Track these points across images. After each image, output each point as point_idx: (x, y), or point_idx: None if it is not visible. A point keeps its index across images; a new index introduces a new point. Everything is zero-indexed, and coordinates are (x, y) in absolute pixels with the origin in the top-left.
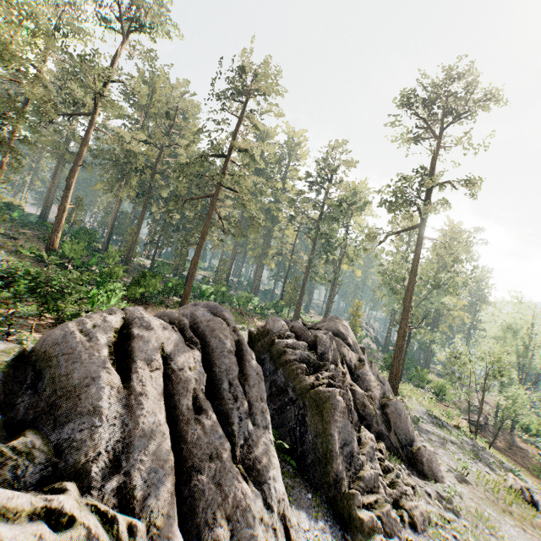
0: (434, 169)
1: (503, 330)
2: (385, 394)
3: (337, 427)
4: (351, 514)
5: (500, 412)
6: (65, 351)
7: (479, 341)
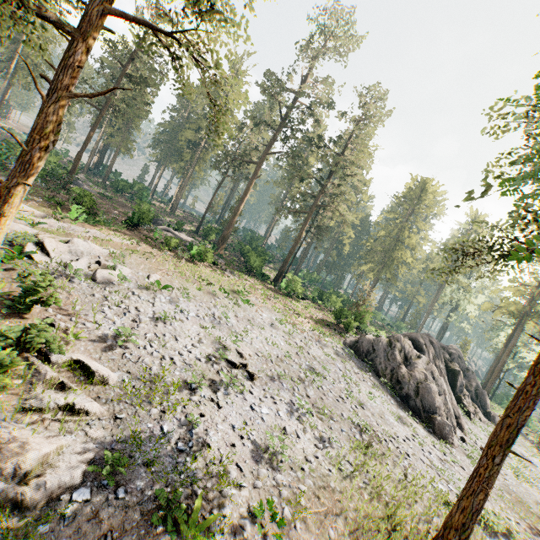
0: None
1: None
2: (478, 386)
3: (459, 380)
4: (460, 401)
5: None
6: (417, 340)
7: None
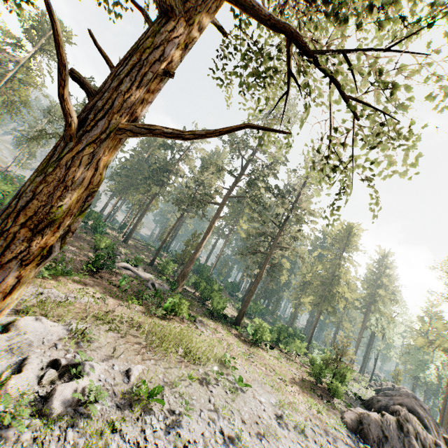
0: None
1: None
2: None
3: None
4: None
5: None
6: (415, 411)
7: None
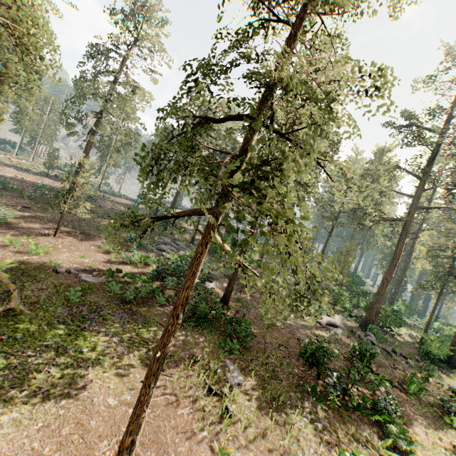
0: None
1: None
2: None
3: None
4: None
5: None
6: None
7: None
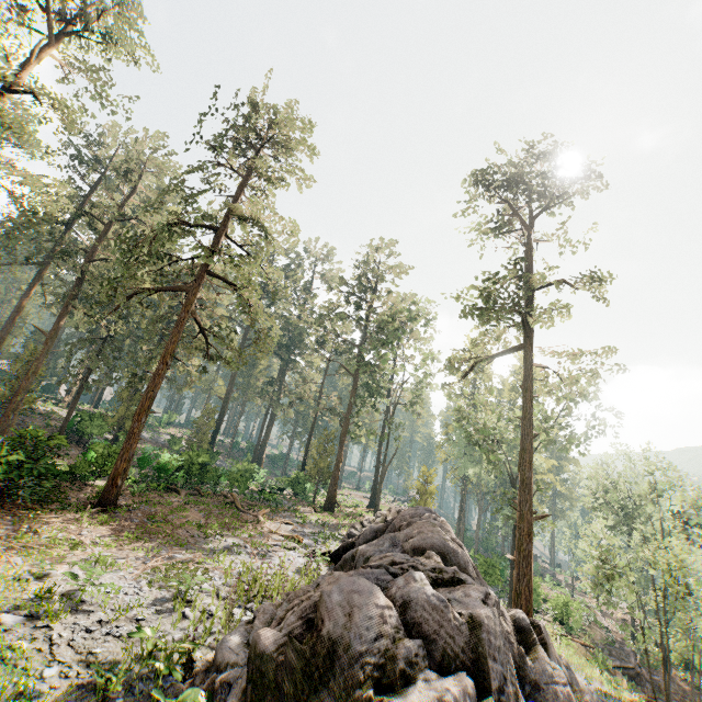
0: (530, 268)
1: (623, 501)
2: None
3: None
4: None
5: (639, 634)
6: None
7: (587, 518)
